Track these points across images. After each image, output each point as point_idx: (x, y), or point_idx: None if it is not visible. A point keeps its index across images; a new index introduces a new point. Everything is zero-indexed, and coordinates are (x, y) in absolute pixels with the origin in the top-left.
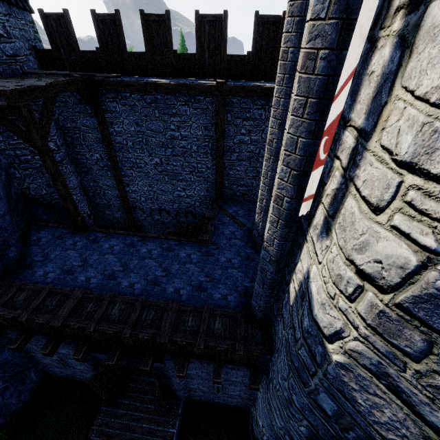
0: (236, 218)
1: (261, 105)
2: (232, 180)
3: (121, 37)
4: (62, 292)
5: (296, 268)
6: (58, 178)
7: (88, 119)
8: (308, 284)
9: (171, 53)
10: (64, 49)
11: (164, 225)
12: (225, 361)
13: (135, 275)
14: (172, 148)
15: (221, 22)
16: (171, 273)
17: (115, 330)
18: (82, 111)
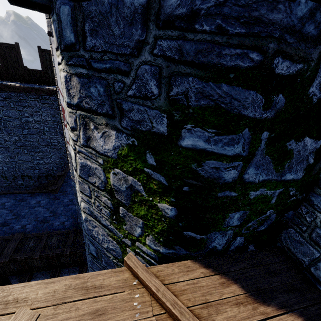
0: None
1: None
2: None
3: None
4: None
5: None
6: None
7: None
8: None
9: (22, 67)
10: None
11: (28, 188)
12: (61, 266)
13: None
14: (28, 129)
15: None
16: (20, 216)
17: None
18: None
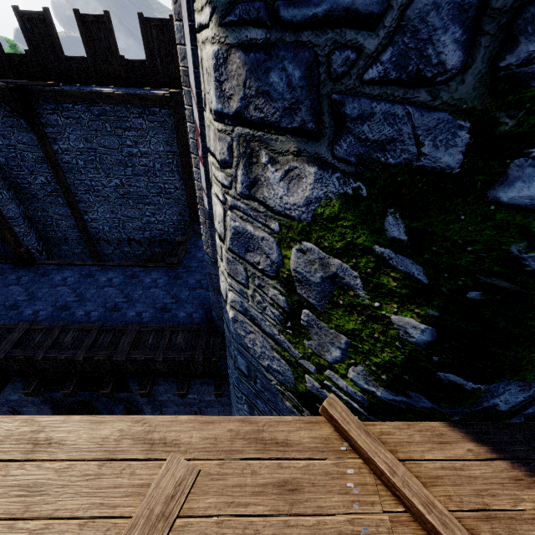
0: None
1: None
2: None
3: (55, 39)
4: (5, 327)
5: None
6: None
7: (24, 135)
8: None
9: (117, 59)
10: None
11: (137, 258)
12: (191, 376)
13: (92, 304)
14: (132, 166)
15: (169, 27)
16: (133, 299)
17: (68, 355)
18: (16, 125)
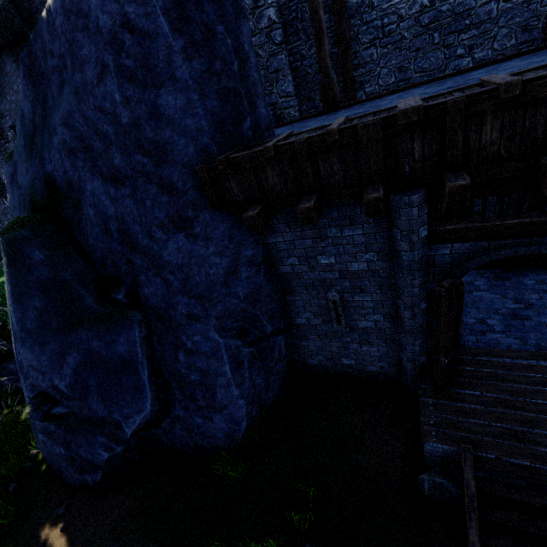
0: None
1: None
2: None
3: None
4: (373, 111)
5: None
6: None
7: None
8: None
9: None
10: None
11: None
12: None
13: (504, 71)
14: None
15: None
16: None
17: None
18: None
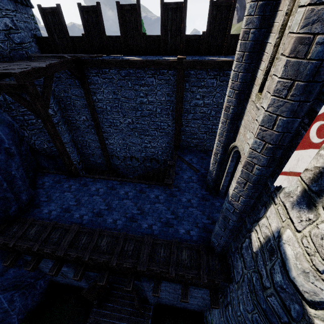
0: (191, 165)
1: (214, 75)
2: (187, 134)
3: (101, 24)
4: (63, 227)
5: (260, 222)
6: (56, 138)
7: (76, 90)
8: (279, 243)
9: (140, 35)
10: (58, 36)
11: (134, 168)
12: (190, 284)
13: (116, 213)
14: (141, 110)
15: (182, 8)
16: (144, 212)
17: (105, 259)
18: (72, 83)
